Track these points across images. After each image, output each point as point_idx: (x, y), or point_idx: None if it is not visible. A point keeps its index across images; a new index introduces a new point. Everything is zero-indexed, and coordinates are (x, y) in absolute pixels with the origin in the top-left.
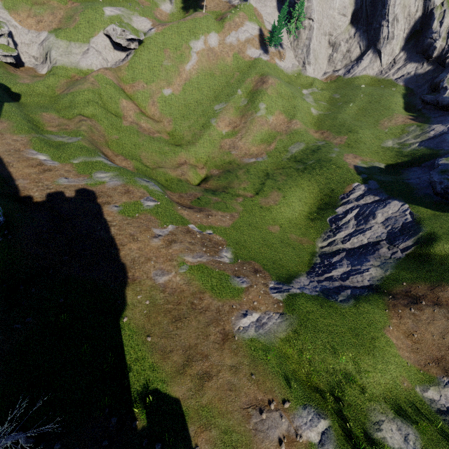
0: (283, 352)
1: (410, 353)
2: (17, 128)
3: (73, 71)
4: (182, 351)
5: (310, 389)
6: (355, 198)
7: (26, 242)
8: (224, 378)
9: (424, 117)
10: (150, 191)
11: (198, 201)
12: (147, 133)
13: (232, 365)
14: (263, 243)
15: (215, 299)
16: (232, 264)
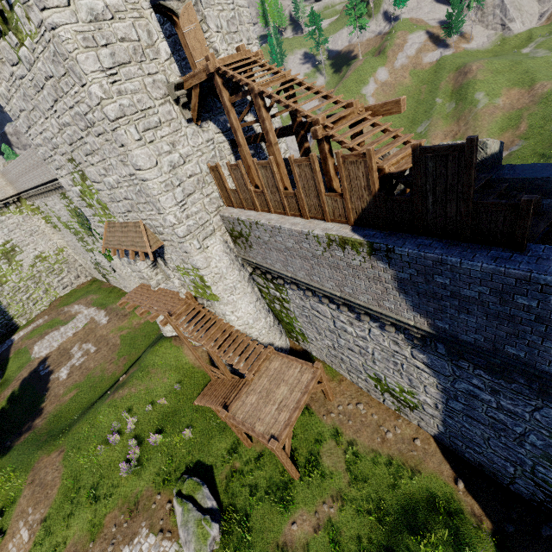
0: None
1: None
2: None
3: None
4: None
5: None
6: None
7: None
8: None
9: None
10: None
11: None
12: None
13: None
14: None
15: None
16: None
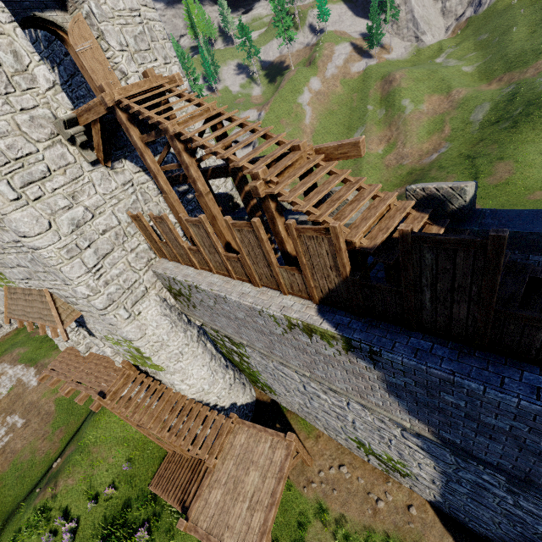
0: None
1: None
2: None
3: None
4: None
5: None
6: None
7: None
8: None
9: None
10: None
11: None
12: None
13: None
14: None
15: None
16: None
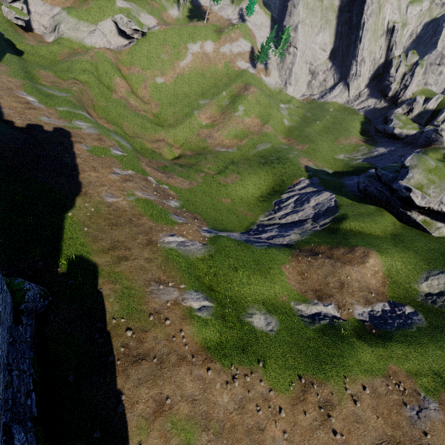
0: (195, 265)
1: (297, 284)
2: (14, 73)
3: (77, 44)
4: (111, 242)
5: (208, 288)
6: (299, 188)
7: (0, 143)
8: (139, 263)
9: (373, 141)
10: (121, 145)
11: (164, 168)
12: (134, 109)
13: (148, 258)
14: (211, 207)
15: (151, 221)
16: (176, 208)
